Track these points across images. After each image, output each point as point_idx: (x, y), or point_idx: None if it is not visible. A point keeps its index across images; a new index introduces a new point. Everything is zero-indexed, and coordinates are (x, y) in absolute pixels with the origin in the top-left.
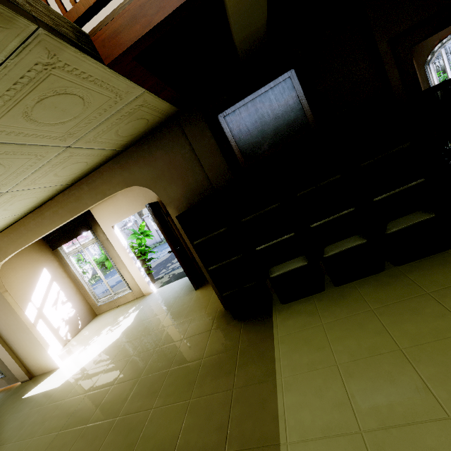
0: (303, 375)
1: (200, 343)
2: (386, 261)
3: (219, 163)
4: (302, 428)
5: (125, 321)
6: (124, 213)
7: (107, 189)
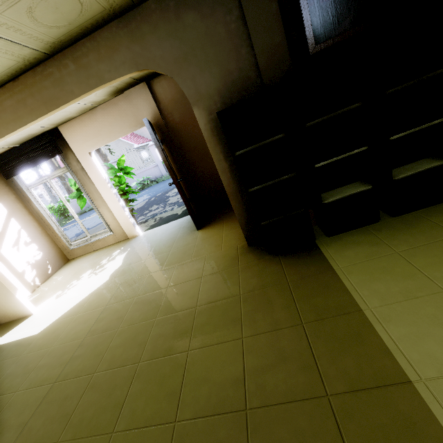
0: (401, 305)
1: (229, 279)
2: None
3: (277, 43)
4: (436, 361)
5: (112, 264)
6: (105, 135)
7: (105, 71)
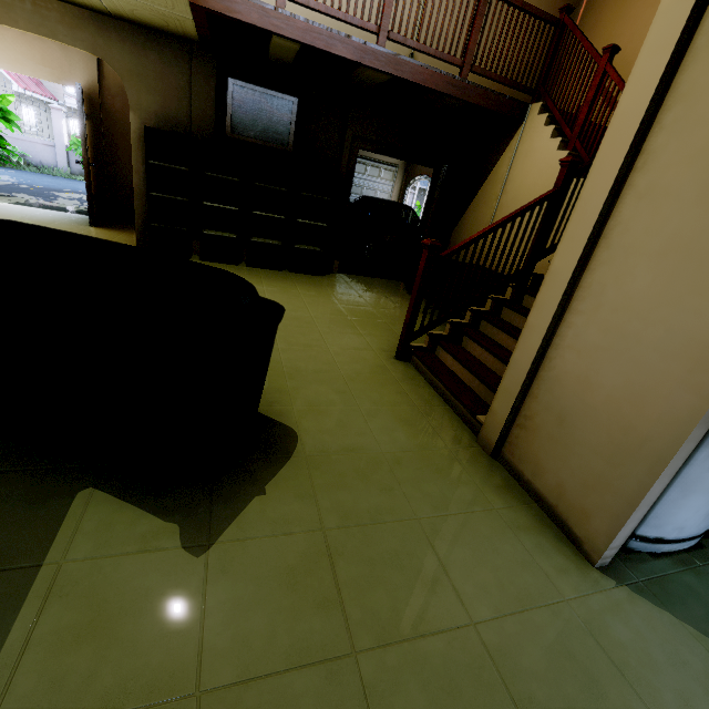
0: None
1: None
2: (287, 270)
3: (209, 115)
4: None
5: None
6: (8, 60)
7: (62, 33)
